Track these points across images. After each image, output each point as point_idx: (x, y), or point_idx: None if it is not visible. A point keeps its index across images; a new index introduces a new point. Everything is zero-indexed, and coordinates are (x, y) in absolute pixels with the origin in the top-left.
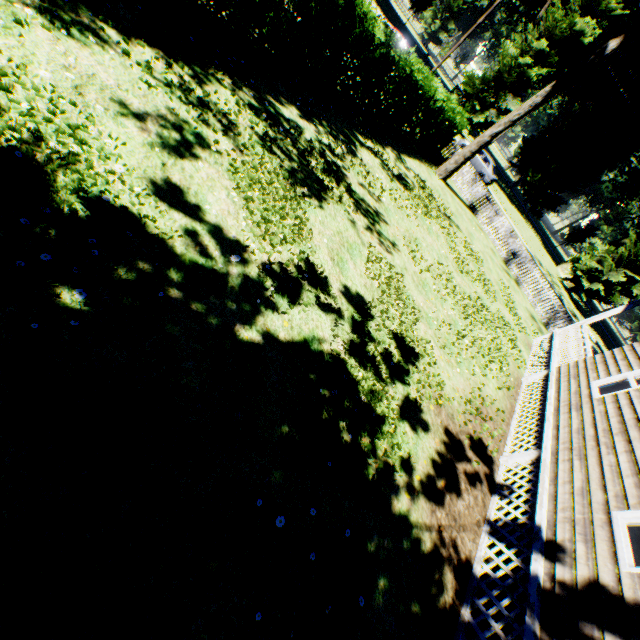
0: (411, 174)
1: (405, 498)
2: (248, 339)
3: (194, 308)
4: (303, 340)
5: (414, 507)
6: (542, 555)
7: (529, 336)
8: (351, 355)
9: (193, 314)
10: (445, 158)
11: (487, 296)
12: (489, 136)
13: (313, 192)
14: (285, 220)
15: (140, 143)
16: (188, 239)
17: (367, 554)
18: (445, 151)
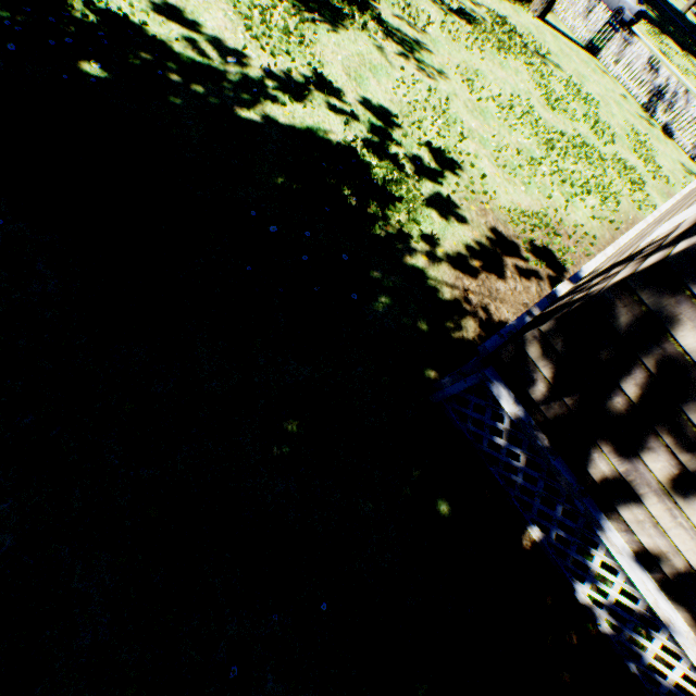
0: (482, 11)
1: (422, 260)
2: (246, 118)
3: (192, 90)
4: (306, 129)
5: (433, 269)
6: (570, 284)
7: (674, 188)
8: (363, 148)
9: (192, 94)
10: None
11: (598, 138)
12: None
13: (327, 20)
14: (290, 39)
15: None
16: (185, 44)
17: (368, 279)
18: None
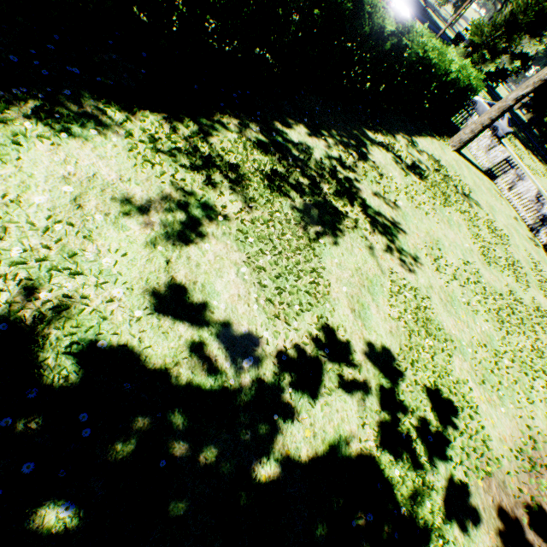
0: (424, 157)
1: None
2: (265, 478)
3: (202, 459)
4: (328, 447)
5: None
6: None
7: None
8: (383, 446)
9: (201, 469)
10: (457, 124)
11: (518, 284)
12: (513, 99)
13: (327, 226)
14: (299, 279)
15: (142, 243)
16: (194, 356)
17: None
18: (456, 117)
